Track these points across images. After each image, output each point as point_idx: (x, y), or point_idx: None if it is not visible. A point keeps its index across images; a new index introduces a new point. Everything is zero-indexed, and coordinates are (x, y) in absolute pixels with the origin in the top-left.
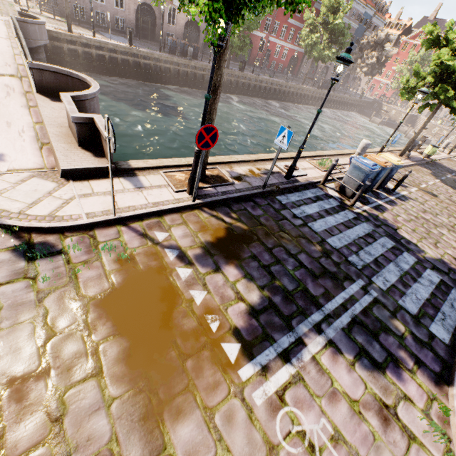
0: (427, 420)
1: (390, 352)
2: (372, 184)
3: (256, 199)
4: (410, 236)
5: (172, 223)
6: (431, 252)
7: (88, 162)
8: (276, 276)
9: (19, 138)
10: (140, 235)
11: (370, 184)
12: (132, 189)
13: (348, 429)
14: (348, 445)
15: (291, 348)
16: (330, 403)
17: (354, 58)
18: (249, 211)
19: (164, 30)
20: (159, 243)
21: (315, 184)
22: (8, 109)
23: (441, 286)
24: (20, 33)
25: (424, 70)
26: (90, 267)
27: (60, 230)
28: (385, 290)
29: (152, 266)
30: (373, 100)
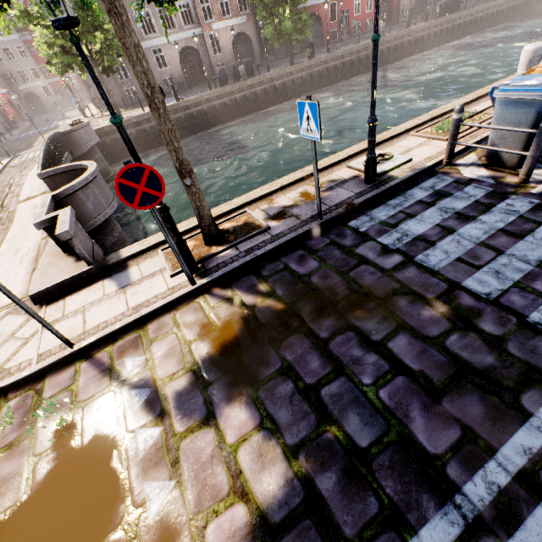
0: None
1: None
2: None
3: (308, 241)
4: None
5: (155, 334)
6: None
7: (64, 273)
8: (332, 410)
9: (19, 265)
10: (102, 371)
11: None
12: (113, 293)
13: None
14: None
15: None
16: None
17: None
18: (291, 271)
19: (212, 64)
20: (124, 380)
21: (431, 171)
22: (25, 233)
23: None
24: (43, 147)
25: None
26: (13, 454)
27: (4, 391)
28: None
29: (98, 433)
30: None
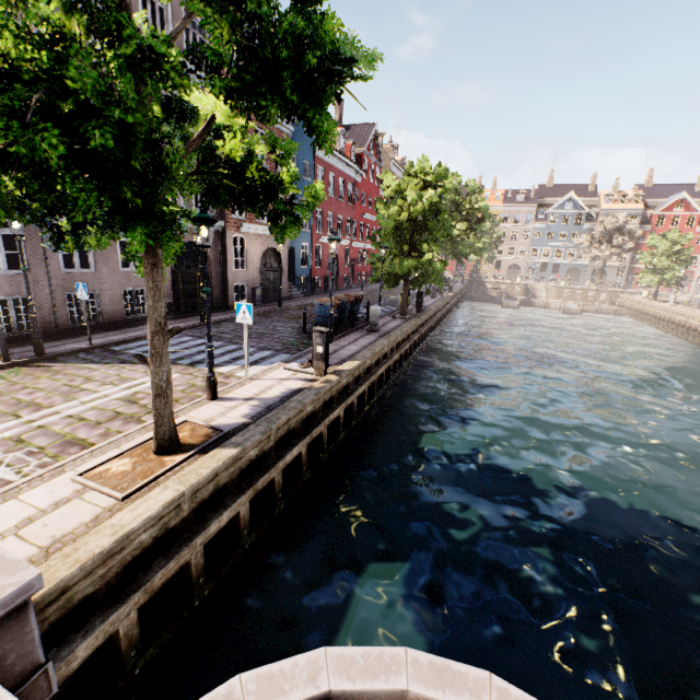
0: None
1: None
2: None
3: None
4: None
5: None
6: None
7: None
8: None
9: None
10: None
11: None
12: None
13: None
14: None
15: None
16: None
17: None
18: None
19: (228, 282)
20: None
21: None
22: None
23: None
24: None
25: (497, 235)
26: None
27: None
28: None
29: None
30: (469, 280)
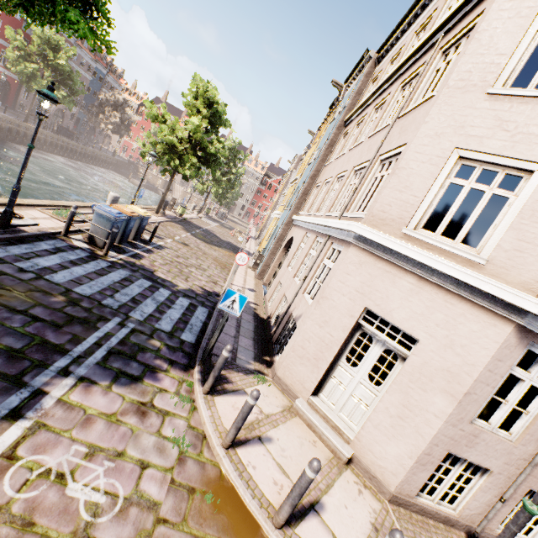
0: (179, 396)
1: (147, 364)
2: (125, 234)
3: None
4: (166, 275)
5: None
6: (183, 285)
7: None
8: None
9: None
10: None
11: (124, 234)
12: None
13: (106, 439)
14: (106, 450)
15: (24, 404)
16: (83, 429)
17: (95, 111)
18: None
19: None
20: None
21: (54, 236)
22: None
23: (190, 307)
24: None
25: None
26: None
27: None
28: (143, 320)
29: None
30: (129, 161)
